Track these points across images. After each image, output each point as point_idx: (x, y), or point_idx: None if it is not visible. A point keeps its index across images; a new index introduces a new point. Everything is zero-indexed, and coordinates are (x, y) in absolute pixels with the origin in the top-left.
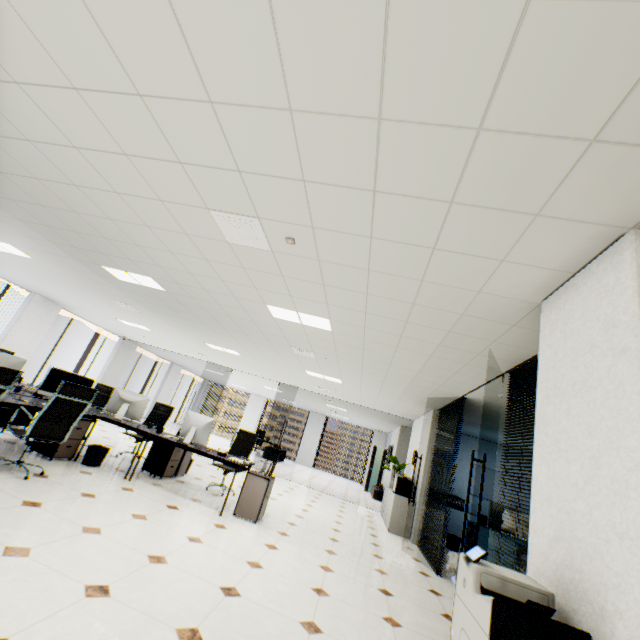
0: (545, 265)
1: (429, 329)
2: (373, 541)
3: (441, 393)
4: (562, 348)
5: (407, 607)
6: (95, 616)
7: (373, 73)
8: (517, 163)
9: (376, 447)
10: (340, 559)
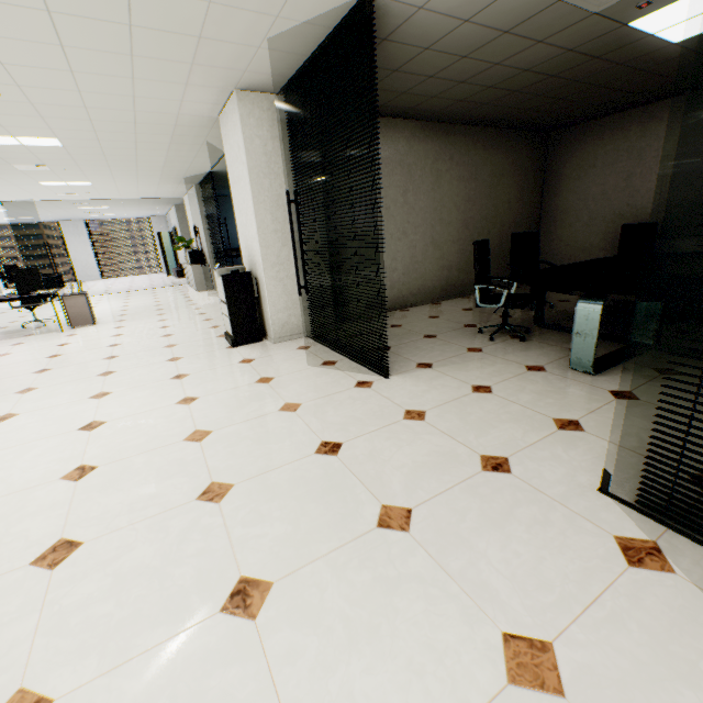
0: (208, 102)
1: (157, 136)
2: (188, 300)
3: (193, 173)
4: (231, 155)
5: (216, 314)
6: (57, 373)
7: (50, 31)
8: (162, 68)
9: (160, 234)
10: (170, 315)
